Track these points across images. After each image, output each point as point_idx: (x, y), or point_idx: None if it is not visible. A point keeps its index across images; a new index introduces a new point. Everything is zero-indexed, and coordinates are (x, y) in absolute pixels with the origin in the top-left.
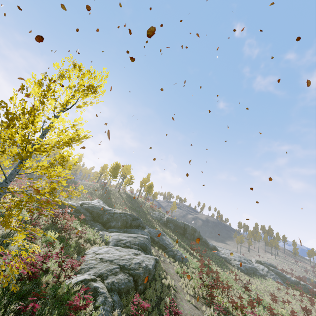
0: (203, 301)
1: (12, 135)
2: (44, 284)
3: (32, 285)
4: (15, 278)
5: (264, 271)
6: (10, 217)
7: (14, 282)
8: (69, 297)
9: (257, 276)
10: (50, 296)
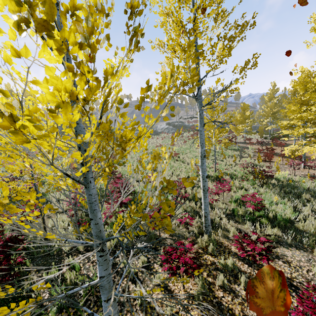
0: None
1: None
2: None
3: None
4: None
5: (162, 129)
6: None
7: None
8: None
9: None
10: None
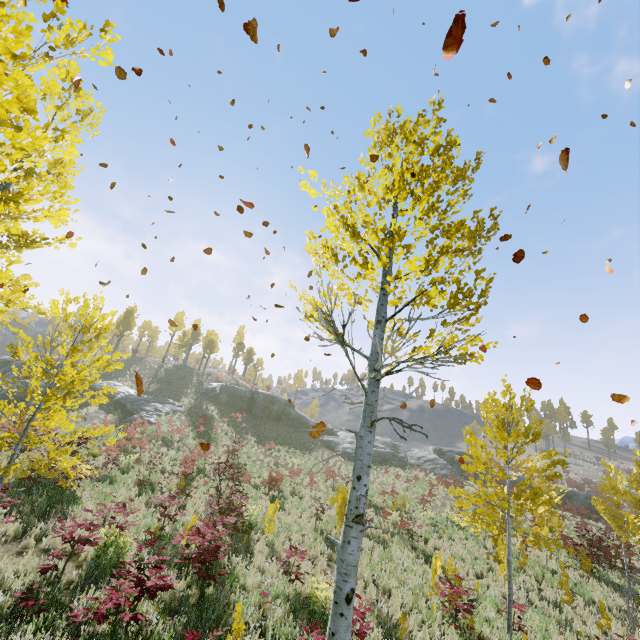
0: None
1: None
2: None
3: None
4: None
5: (420, 460)
6: None
7: None
8: None
9: (383, 464)
10: None
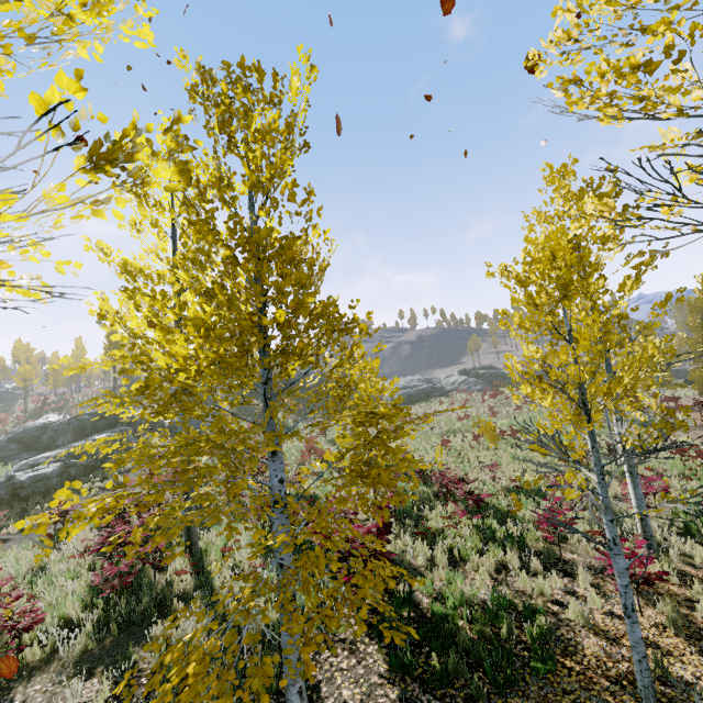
0: None
1: None
2: None
3: None
4: None
5: (455, 384)
6: None
7: None
8: None
9: (429, 398)
10: None
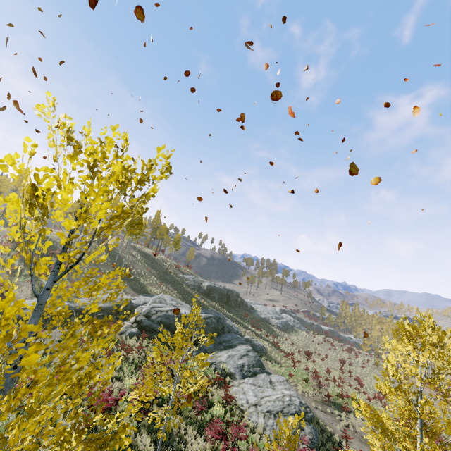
0: (319, 400)
1: None
2: None
3: None
4: None
5: (292, 322)
6: None
7: None
8: None
9: (291, 330)
10: None
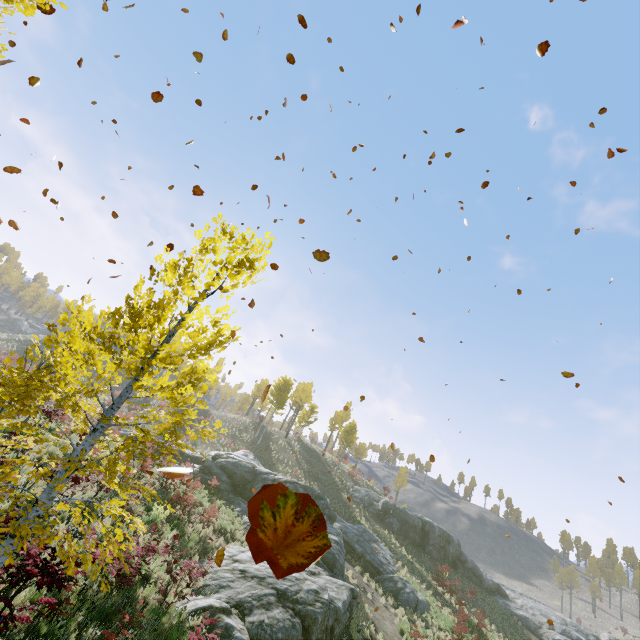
0: None
1: (134, 341)
2: (142, 600)
3: (122, 599)
4: (96, 581)
5: None
6: (116, 464)
7: (95, 587)
8: (180, 636)
9: None
10: (148, 627)
